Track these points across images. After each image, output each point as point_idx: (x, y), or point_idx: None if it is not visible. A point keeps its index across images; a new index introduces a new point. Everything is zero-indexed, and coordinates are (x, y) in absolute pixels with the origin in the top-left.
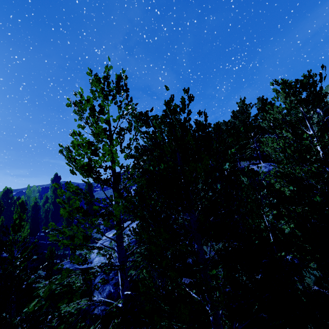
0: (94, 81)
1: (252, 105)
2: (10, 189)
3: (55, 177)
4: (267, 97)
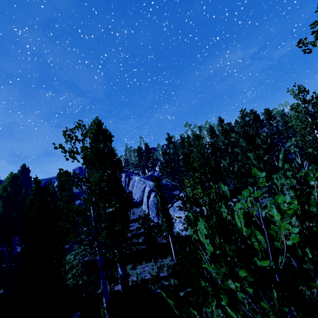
0: (314, 92)
1: (249, 114)
2: (17, 175)
3: (24, 168)
4: (255, 110)
